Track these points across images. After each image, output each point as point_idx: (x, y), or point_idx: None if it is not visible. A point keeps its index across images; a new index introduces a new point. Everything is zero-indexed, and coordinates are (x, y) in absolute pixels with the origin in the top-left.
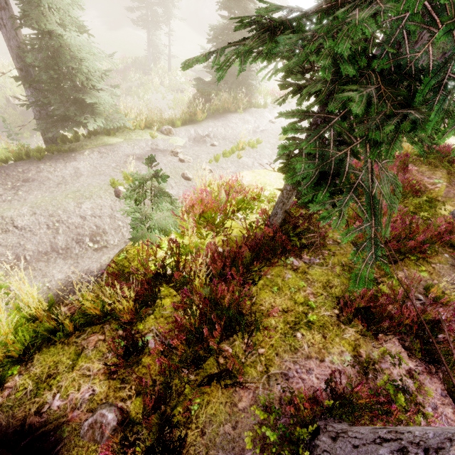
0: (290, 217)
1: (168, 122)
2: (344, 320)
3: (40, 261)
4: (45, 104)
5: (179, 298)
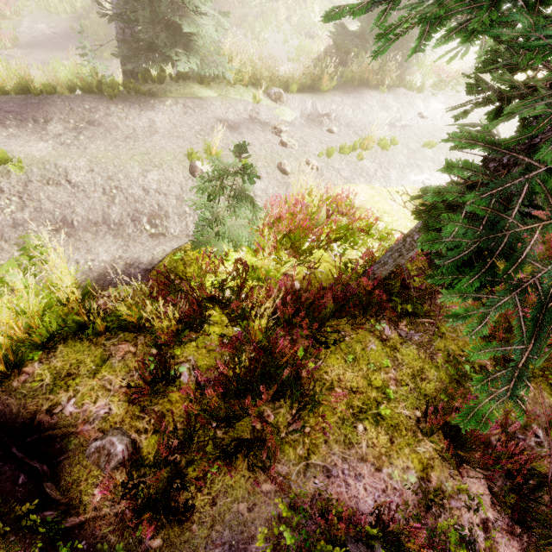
0: (402, 272)
1: (281, 83)
2: (424, 428)
3: (87, 231)
4: (132, 20)
5: (230, 331)
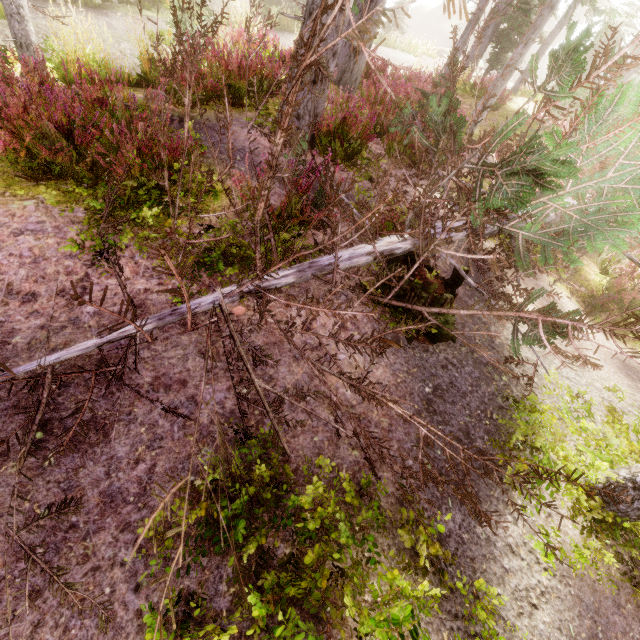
0: None
1: None
2: None
3: None
4: None
5: None
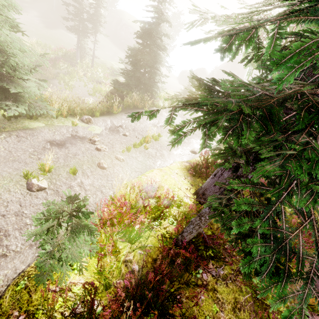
0: (201, 233)
1: (89, 111)
2: None
3: None
4: None
5: None
